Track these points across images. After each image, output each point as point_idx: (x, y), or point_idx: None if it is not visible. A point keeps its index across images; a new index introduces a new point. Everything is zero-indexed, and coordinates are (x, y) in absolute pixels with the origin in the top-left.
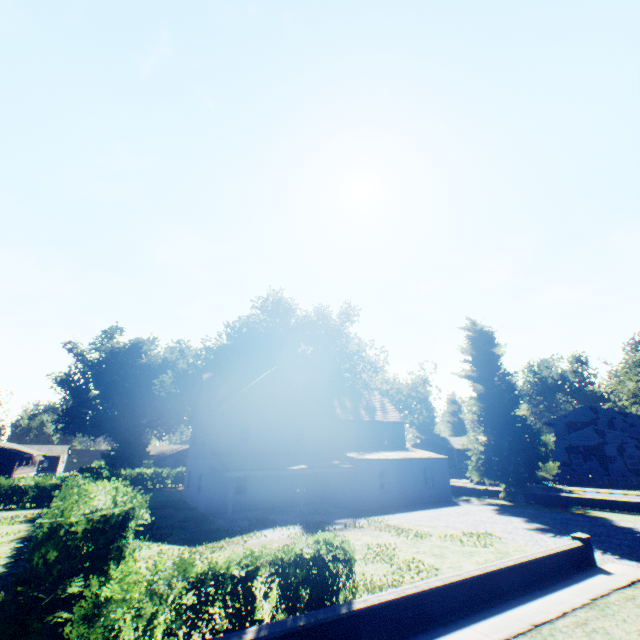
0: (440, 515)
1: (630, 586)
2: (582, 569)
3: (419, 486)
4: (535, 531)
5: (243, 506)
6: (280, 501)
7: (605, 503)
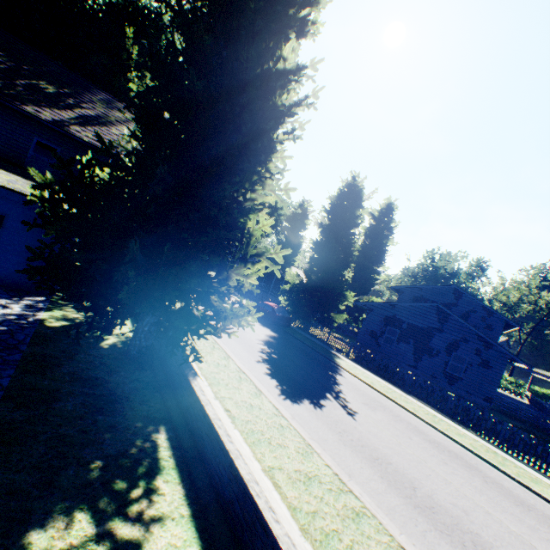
0: None
1: None
2: None
3: None
4: None
5: None
6: None
7: (231, 482)
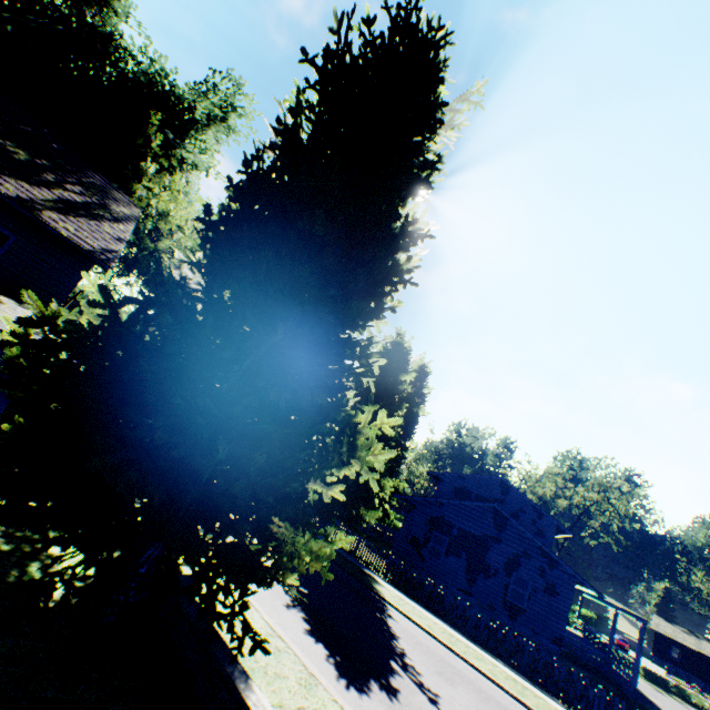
0: None
1: None
2: None
3: None
4: None
5: None
6: None
7: None
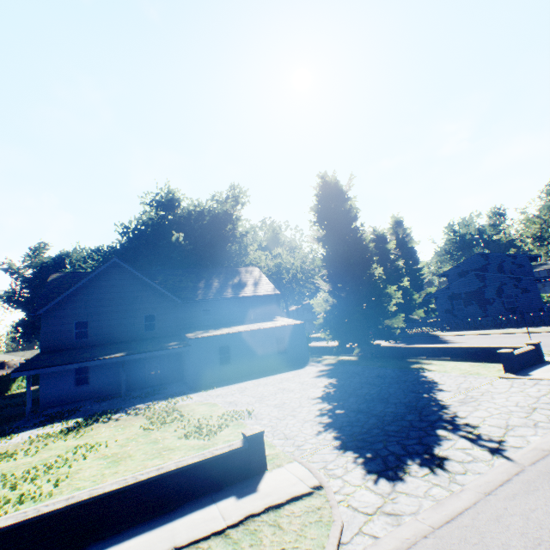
0: (255, 386)
1: (219, 535)
2: (226, 485)
3: (269, 354)
4: (311, 401)
5: (87, 396)
6: (131, 385)
7: (438, 351)
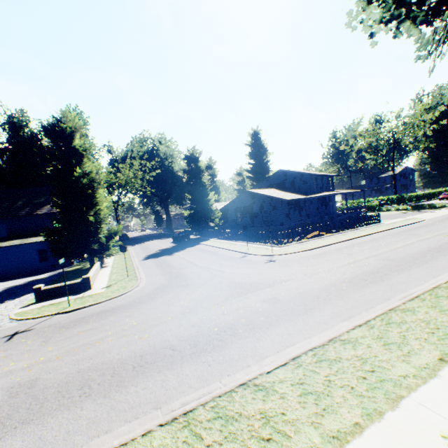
0: None
1: None
2: None
3: (31, 263)
4: None
5: None
6: None
7: None
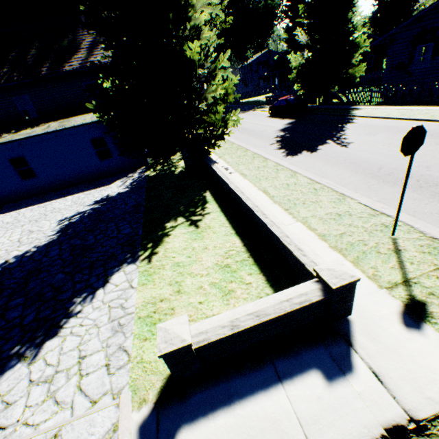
0: (3, 226)
1: None
2: None
3: (87, 162)
4: None
5: None
6: None
7: (232, 194)
